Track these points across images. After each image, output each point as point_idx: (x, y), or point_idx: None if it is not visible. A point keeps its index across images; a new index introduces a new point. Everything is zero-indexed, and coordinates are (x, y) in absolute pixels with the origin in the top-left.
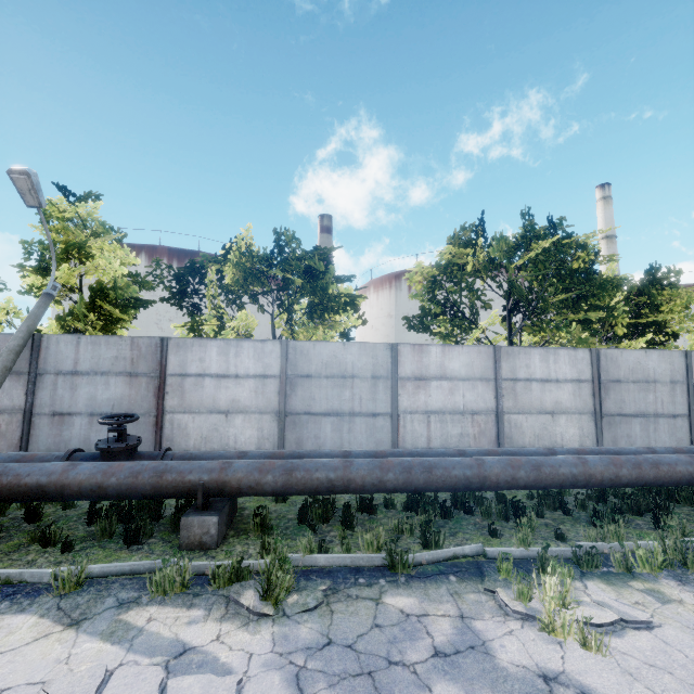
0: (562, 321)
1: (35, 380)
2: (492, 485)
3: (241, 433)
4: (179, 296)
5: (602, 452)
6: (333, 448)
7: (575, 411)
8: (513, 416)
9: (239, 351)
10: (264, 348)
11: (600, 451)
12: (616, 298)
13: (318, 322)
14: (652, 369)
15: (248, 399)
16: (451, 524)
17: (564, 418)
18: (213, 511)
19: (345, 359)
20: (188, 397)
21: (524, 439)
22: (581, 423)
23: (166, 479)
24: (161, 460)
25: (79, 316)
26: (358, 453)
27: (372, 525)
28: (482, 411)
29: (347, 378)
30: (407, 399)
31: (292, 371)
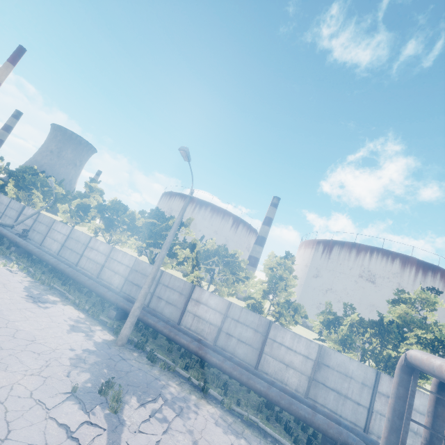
0: (159, 251)
1: (35, 221)
2: (49, 263)
3: (54, 246)
4: (86, 213)
5: (88, 276)
6: (66, 258)
7: (122, 275)
8: (106, 269)
9: (64, 227)
10: (68, 228)
11: (88, 275)
12: (186, 251)
13: (123, 232)
14: (149, 271)
15: (60, 239)
16: (48, 273)
17: (118, 276)
18: (17, 248)
19: (81, 237)
20: (52, 234)
21: (104, 277)
22: (121, 280)
23: (15, 239)
24: (24, 239)
25: (75, 213)
26: (49, 252)
27: (38, 266)
28: (100, 263)
29: (78, 242)
30: (86, 252)
31: (70, 236)
